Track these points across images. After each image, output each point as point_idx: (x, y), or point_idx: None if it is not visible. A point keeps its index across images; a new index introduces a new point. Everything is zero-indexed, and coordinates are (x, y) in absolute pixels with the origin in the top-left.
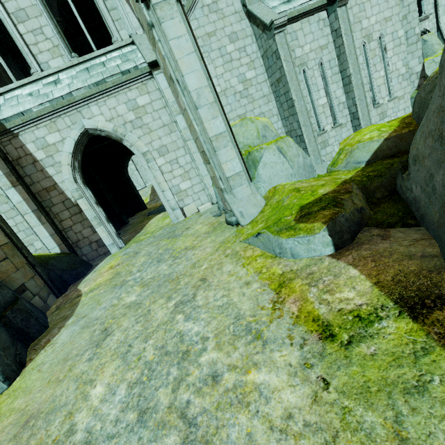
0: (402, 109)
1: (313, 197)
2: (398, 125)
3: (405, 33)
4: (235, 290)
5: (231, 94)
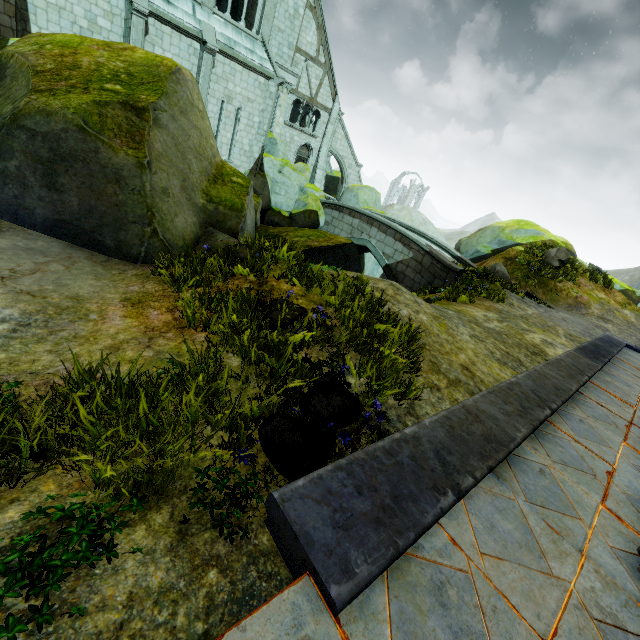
0: None
1: None
2: None
3: (259, 123)
4: None
5: (68, 19)
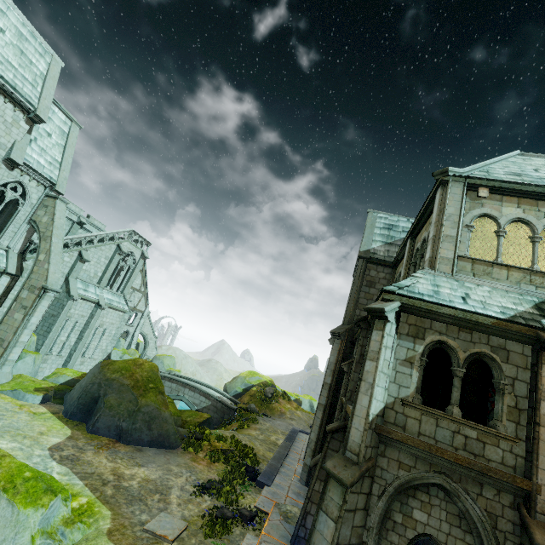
0: (92, 365)
1: (40, 386)
2: (80, 375)
3: (115, 333)
4: (2, 403)
5: None
